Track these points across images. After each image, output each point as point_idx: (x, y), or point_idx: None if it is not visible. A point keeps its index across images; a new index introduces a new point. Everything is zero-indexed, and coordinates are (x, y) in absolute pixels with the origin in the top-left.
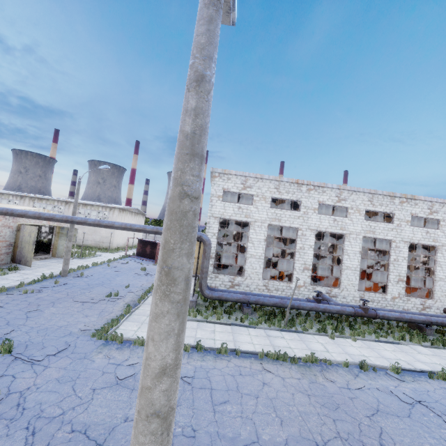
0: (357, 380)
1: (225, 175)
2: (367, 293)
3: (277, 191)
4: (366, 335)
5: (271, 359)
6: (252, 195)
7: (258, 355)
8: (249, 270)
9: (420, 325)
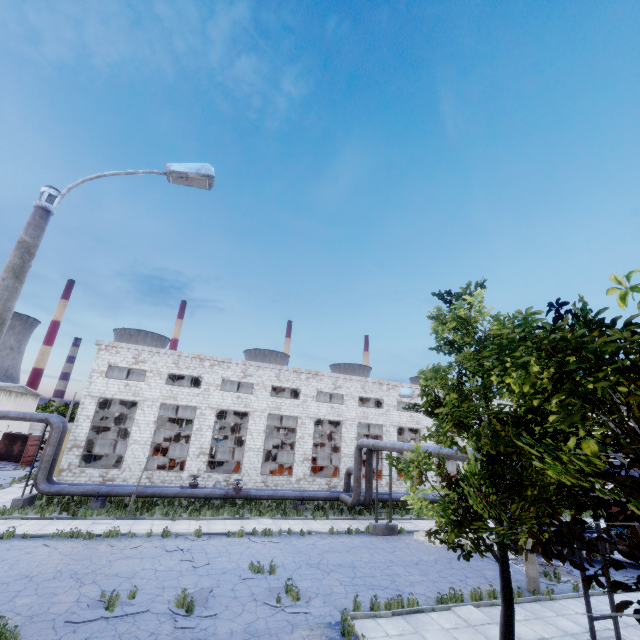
0: (144, 544)
1: (114, 348)
2: (271, 476)
3: (175, 367)
4: (224, 516)
5: (64, 538)
6: (146, 370)
7: (50, 535)
8: (130, 460)
9: (297, 502)
